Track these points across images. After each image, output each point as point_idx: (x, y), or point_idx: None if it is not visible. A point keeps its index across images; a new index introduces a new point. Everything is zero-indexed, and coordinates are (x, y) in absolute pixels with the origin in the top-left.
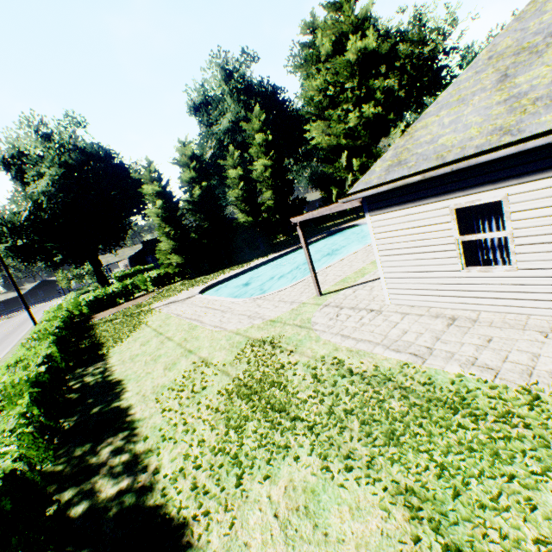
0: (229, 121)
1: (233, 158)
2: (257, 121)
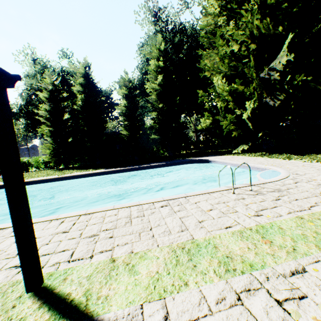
0: (147, 53)
1: (125, 79)
2: (155, 49)
